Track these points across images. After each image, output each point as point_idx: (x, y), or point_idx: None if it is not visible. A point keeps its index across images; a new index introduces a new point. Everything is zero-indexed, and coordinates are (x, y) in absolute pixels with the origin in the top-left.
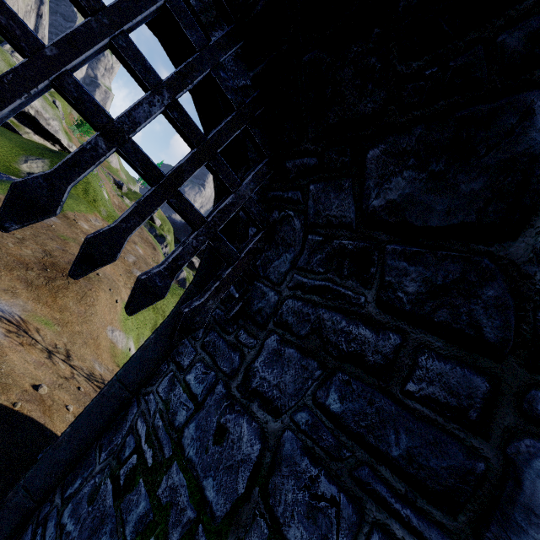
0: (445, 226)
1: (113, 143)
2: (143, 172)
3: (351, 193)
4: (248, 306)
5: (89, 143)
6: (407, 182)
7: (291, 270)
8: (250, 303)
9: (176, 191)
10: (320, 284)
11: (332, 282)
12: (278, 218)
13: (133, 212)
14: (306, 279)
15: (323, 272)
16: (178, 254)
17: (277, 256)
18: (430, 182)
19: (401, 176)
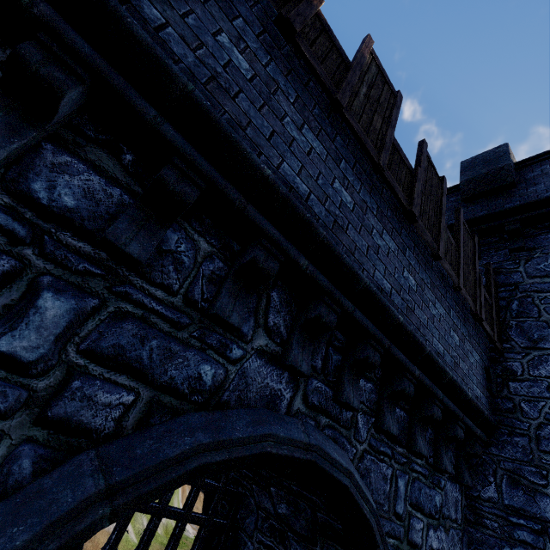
0: (301, 533)
1: (161, 517)
2: (175, 519)
3: (270, 500)
4: (239, 549)
5: (152, 525)
6: (286, 508)
7: (256, 529)
8: (239, 547)
9: (190, 515)
10: (269, 544)
11: (274, 544)
12: (243, 492)
13: (174, 542)
14: (263, 538)
15: (269, 536)
16: (197, 547)
17: (247, 516)
18: (292, 513)
19: (284, 505)
